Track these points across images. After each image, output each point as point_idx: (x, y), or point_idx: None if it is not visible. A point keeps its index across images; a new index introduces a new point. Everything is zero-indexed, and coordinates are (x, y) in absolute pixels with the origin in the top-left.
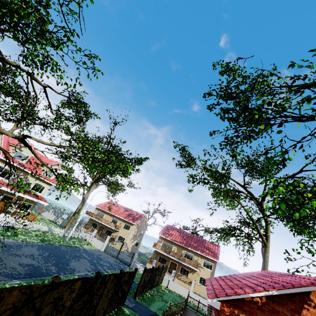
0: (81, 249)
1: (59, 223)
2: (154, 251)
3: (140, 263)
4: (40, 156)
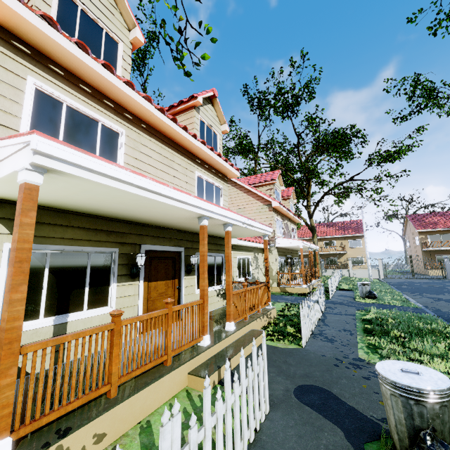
0: (392, 283)
1: None
2: (423, 253)
3: None
4: None
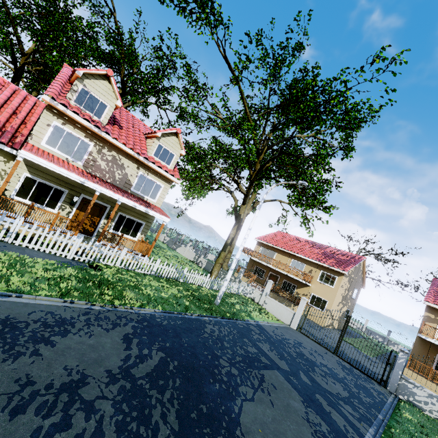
0: (253, 326)
1: (201, 265)
2: (417, 340)
3: (427, 389)
4: (146, 129)
